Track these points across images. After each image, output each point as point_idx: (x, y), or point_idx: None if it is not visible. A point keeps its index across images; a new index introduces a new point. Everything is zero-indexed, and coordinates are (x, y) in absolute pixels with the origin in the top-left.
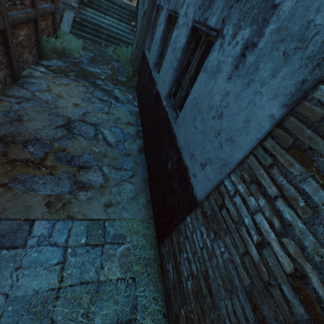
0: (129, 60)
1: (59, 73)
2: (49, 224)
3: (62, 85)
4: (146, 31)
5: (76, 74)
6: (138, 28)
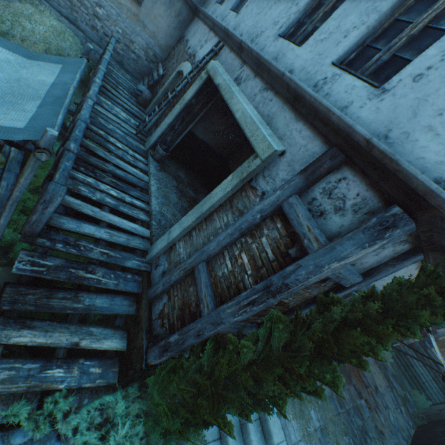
0: (423, 407)
1: (377, 363)
2: (365, 404)
3: (376, 369)
4: None
5: (384, 372)
6: None
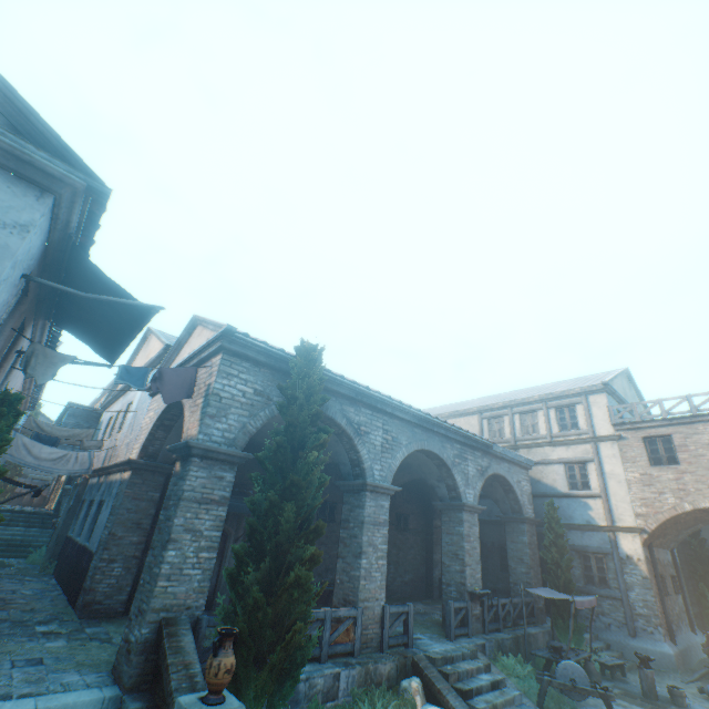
0: (45, 556)
1: None
2: None
3: None
4: (72, 518)
5: None
6: (61, 522)
